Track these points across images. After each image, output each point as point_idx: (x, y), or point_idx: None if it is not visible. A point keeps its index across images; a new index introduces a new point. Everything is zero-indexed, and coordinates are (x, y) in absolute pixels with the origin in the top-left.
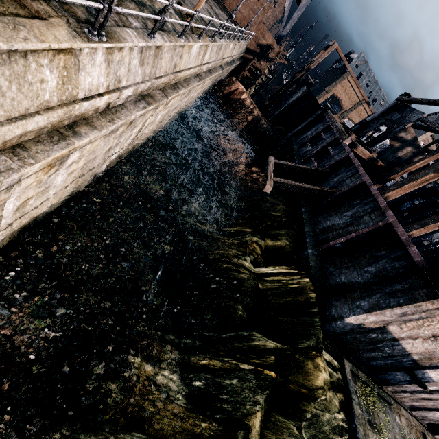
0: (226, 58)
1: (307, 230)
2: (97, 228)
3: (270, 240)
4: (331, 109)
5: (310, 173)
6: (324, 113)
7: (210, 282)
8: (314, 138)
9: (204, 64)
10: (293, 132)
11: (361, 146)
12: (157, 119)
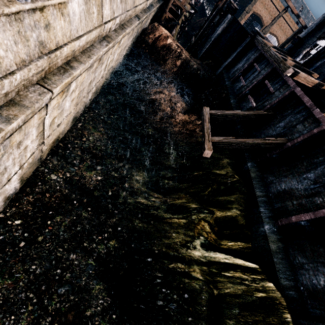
0: (140, 5)
1: (258, 195)
2: (20, 260)
3: (218, 212)
4: (261, 33)
5: (250, 118)
6: (253, 40)
7: (158, 295)
8: (246, 70)
9: (106, 23)
10: (224, 66)
11: (300, 70)
12: (66, 106)
